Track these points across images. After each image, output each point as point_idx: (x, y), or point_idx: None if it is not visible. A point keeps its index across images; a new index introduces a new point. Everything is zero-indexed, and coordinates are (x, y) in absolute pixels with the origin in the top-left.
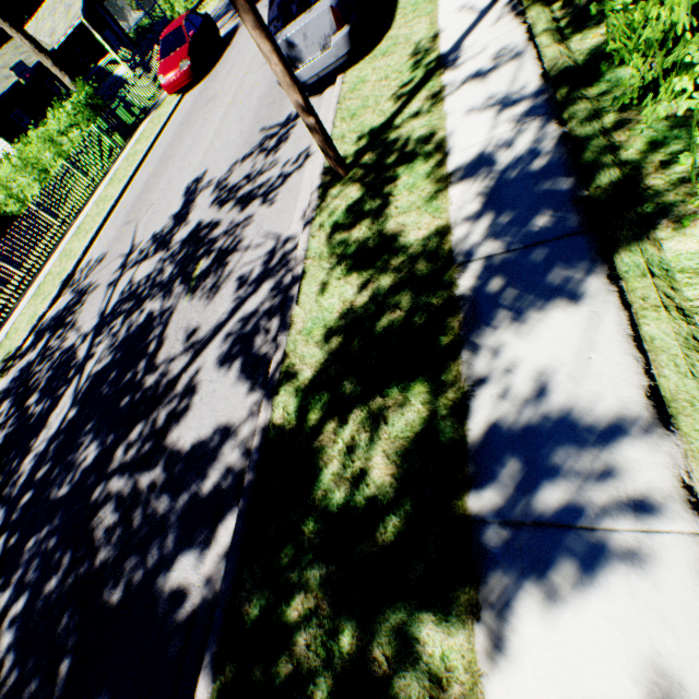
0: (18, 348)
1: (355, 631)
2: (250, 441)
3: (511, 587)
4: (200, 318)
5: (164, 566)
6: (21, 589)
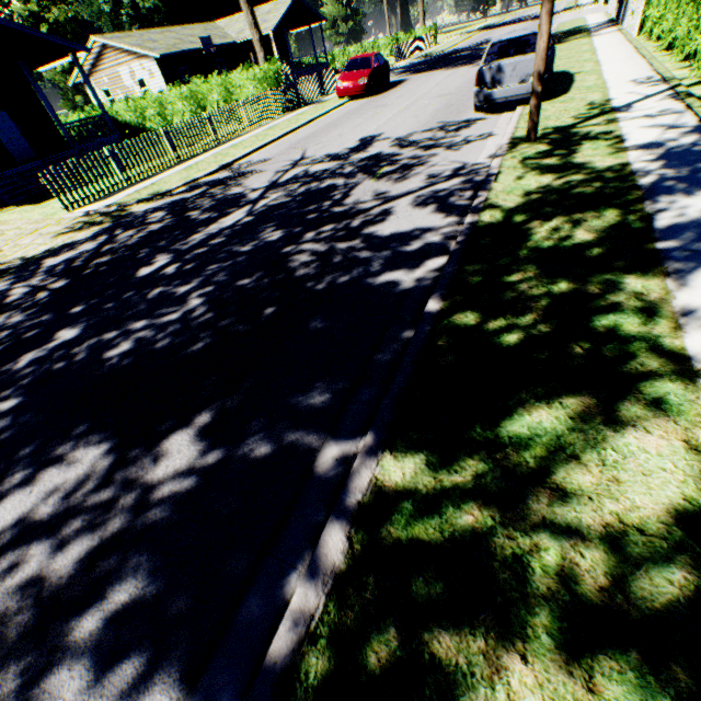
0: (169, 190)
1: (570, 282)
2: (451, 233)
3: (691, 268)
4: (388, 188)
5: (371, 275)
6: (205, 284)
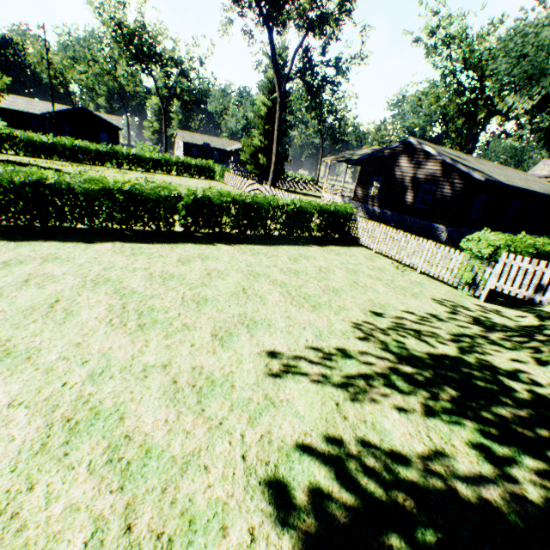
0: None
1: None
2: None
3: None
4: None
5: None
6: None
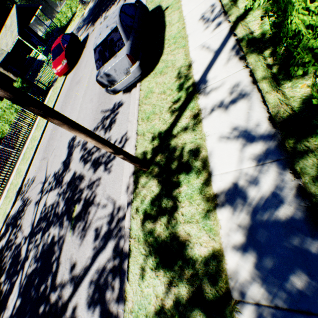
0: None
1: None
2: None
3: None
4: (76, 255)
5: None
6: None
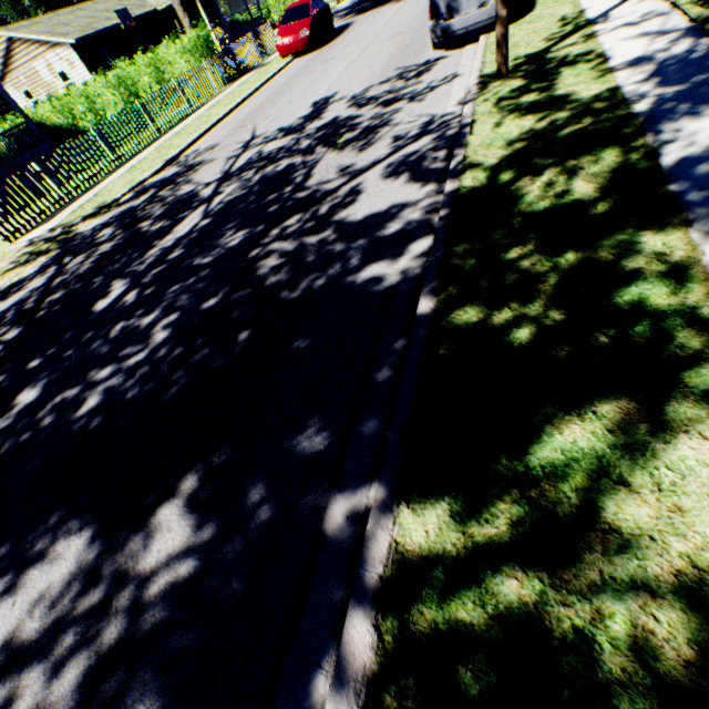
0: (115, 200)
1: (578, 251)
2: (432, 206)
3: None
4: (353, 160)
5: (350, 272)
6: (170, 311)
